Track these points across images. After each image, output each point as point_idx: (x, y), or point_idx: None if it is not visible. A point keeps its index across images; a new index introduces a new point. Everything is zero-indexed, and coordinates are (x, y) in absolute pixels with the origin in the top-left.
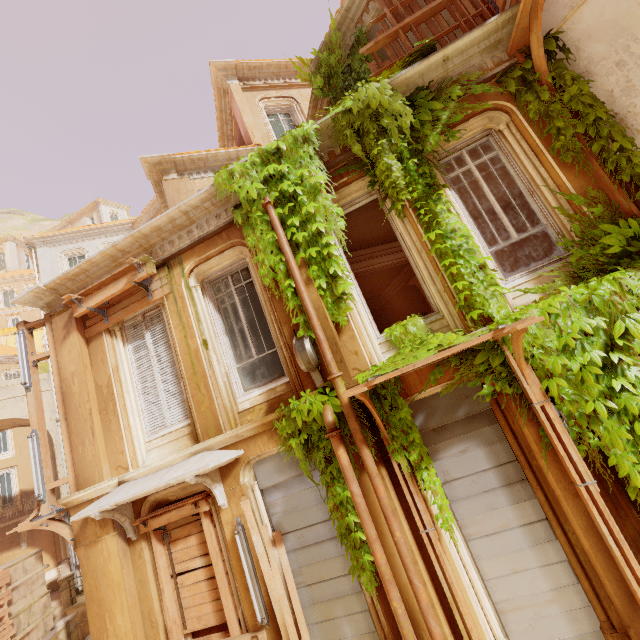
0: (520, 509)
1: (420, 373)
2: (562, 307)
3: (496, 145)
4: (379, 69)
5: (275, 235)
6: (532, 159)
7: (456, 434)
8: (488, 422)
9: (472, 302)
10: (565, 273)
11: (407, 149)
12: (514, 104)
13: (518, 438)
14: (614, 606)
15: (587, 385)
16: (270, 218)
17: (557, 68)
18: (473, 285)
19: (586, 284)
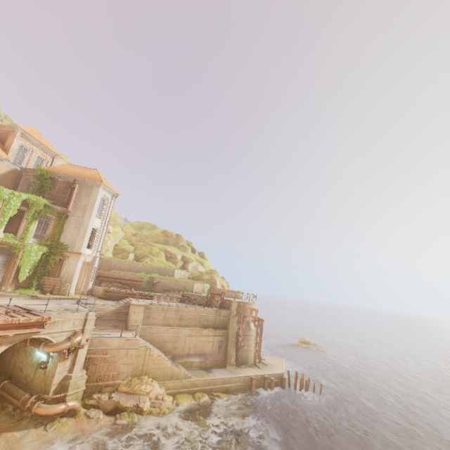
0: (2, 268)
1: (5, 243)
2: (35, 246)
3: (51, 220)
4: (46, 196)
5: (1, 206)
6: (52, 226)
7: (2, 254)
8: (9, 255)
9: (24, 238)
10: (40, 243)
11: (38, 211)
12: (57, 218)
13: (12, 259)
14: (4, 282)
15: (28, 256)
16: (3, 203)
17: (64, 219)
18: (27, 236)
19: (40, 246)
